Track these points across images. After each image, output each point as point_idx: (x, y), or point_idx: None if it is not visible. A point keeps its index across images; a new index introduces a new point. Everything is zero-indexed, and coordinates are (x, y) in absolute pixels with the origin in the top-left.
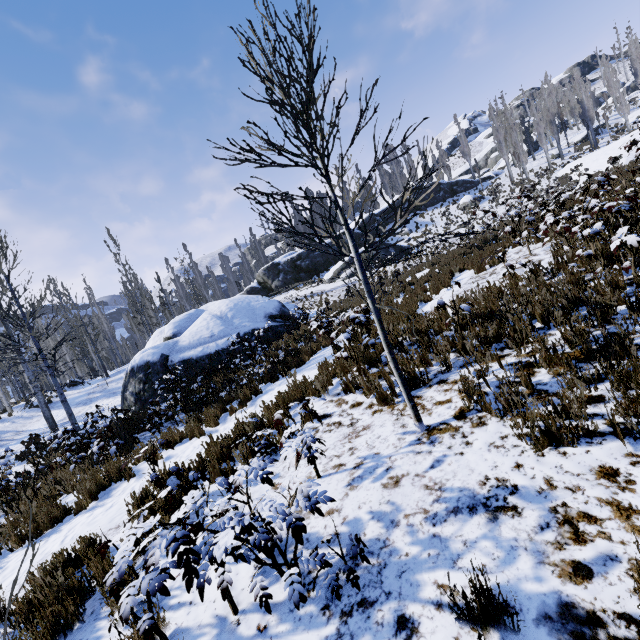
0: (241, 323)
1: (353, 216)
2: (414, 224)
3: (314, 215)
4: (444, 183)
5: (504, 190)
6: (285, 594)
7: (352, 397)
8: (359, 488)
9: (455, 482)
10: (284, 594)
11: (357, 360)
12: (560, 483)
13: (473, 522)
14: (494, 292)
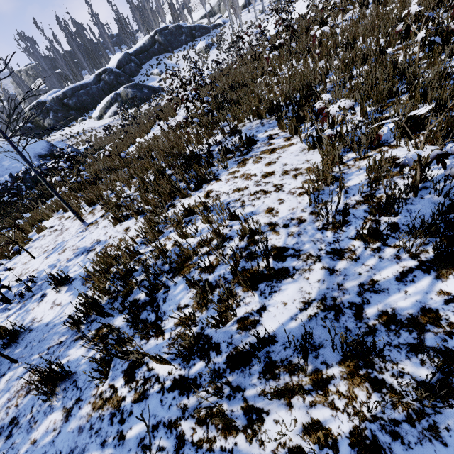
0: (11, 165)
1: (113, 52)
2: (164, 65)
3: (73, 49)
4: (185, 27)
5: (227, 39)
6: (4, 305)
7: (68, 214)
8: (49, 258)
9: (84, 245)
10: (4, 305)
11: (78, 190)
12: (113, 236)
13: (80, 257)
14: (153, 141)
